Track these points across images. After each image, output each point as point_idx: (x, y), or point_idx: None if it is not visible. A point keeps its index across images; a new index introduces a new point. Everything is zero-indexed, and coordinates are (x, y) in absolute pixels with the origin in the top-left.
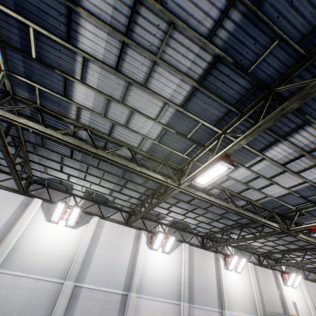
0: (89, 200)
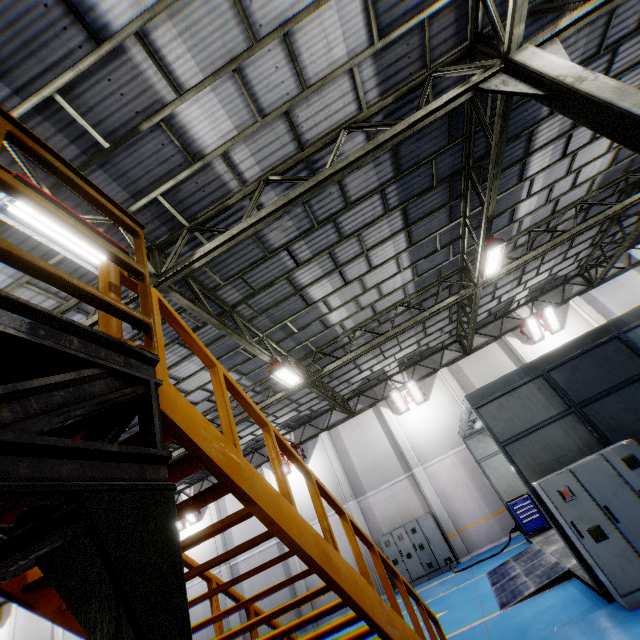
0: (196, 483)
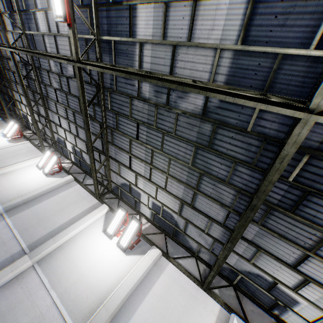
0: (155, 225)
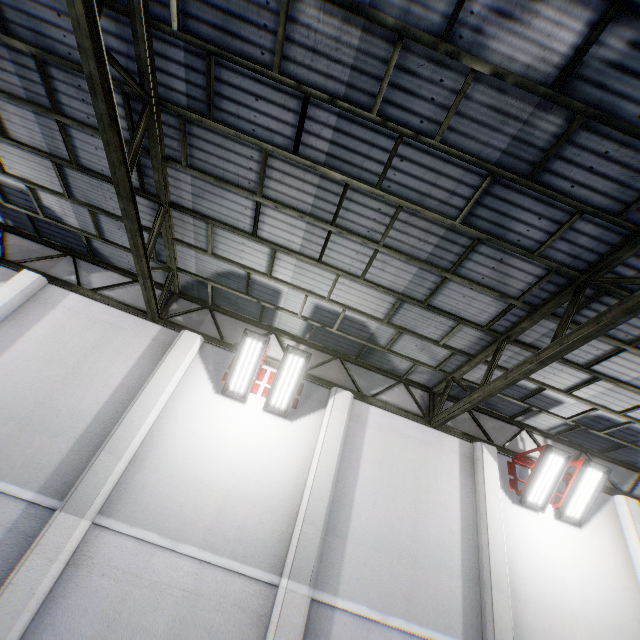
0: (316, 347)
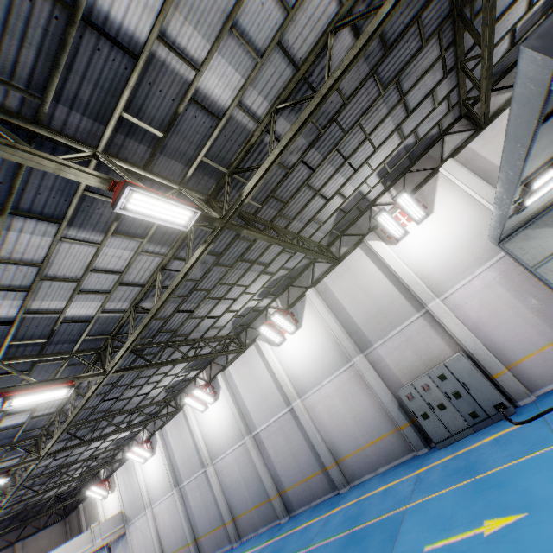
0: (206, 367)
